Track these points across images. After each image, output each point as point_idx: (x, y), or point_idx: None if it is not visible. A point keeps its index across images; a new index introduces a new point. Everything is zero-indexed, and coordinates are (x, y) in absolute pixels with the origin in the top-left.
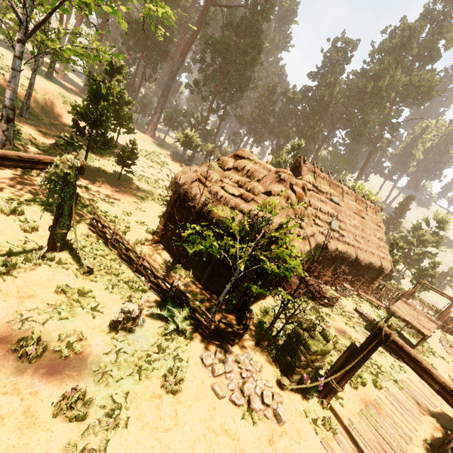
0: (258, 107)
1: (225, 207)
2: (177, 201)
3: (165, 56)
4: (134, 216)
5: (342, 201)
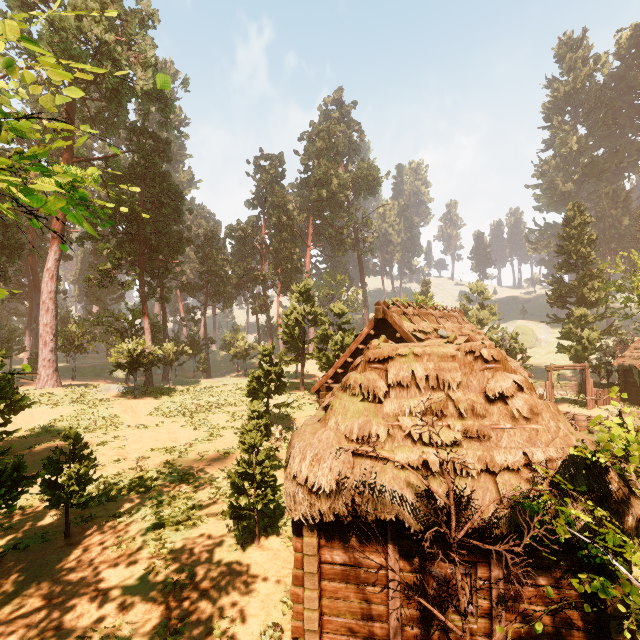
0: (204, 263)
1: (464, 480)
2: (318, 526)
3: (17, 252)
4: (193, 619)
5: (445, 330)
